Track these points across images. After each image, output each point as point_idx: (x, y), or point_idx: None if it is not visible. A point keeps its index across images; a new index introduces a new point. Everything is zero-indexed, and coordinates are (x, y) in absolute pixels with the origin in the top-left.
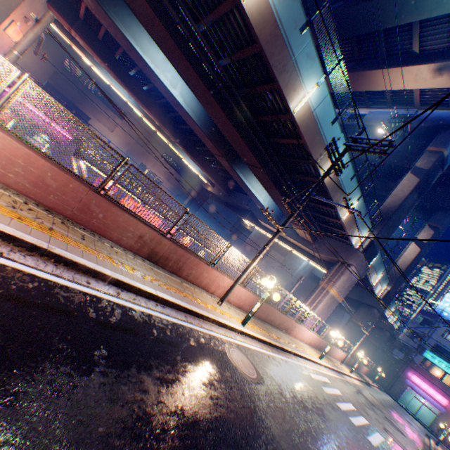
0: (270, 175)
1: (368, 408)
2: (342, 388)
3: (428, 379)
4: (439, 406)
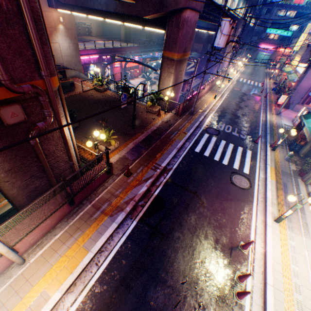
0: (208, 20)
1: (251, 77)
2: (244, 78)
3: (267, 43)
4: (271, 52)
